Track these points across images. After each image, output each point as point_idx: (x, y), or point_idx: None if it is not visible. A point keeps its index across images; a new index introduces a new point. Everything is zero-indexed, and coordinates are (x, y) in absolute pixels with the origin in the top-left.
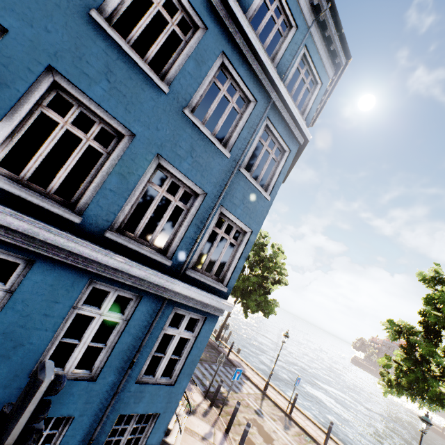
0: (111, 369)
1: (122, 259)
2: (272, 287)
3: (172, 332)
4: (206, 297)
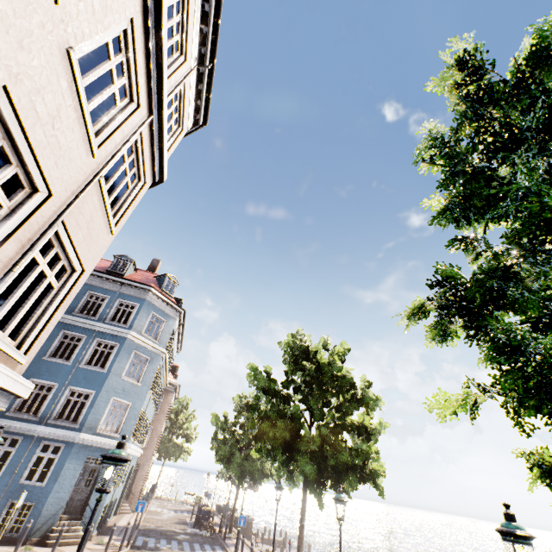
0: (7, 474)
1: (10, 420)
2: None
3: (43, 455)
4: (58, 431)
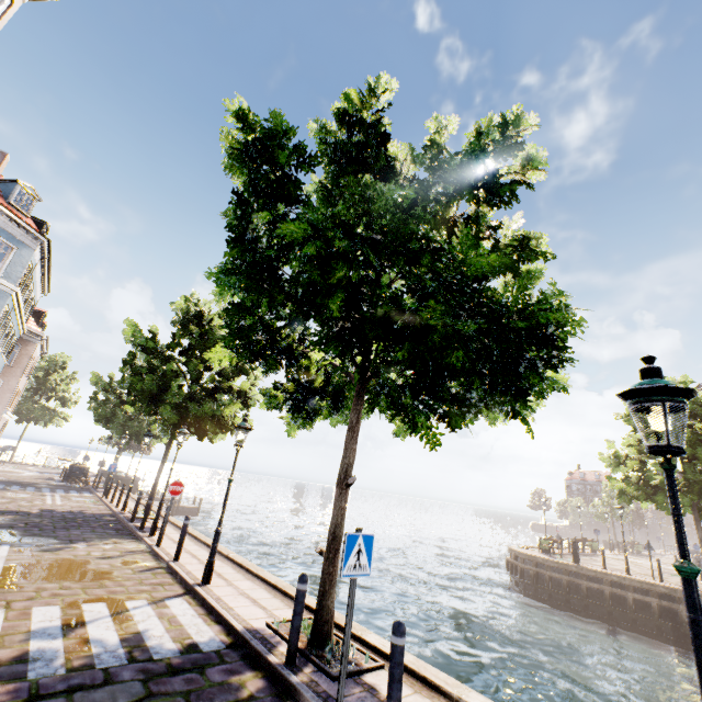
0: None
1: None
2: None
3: None
4: None
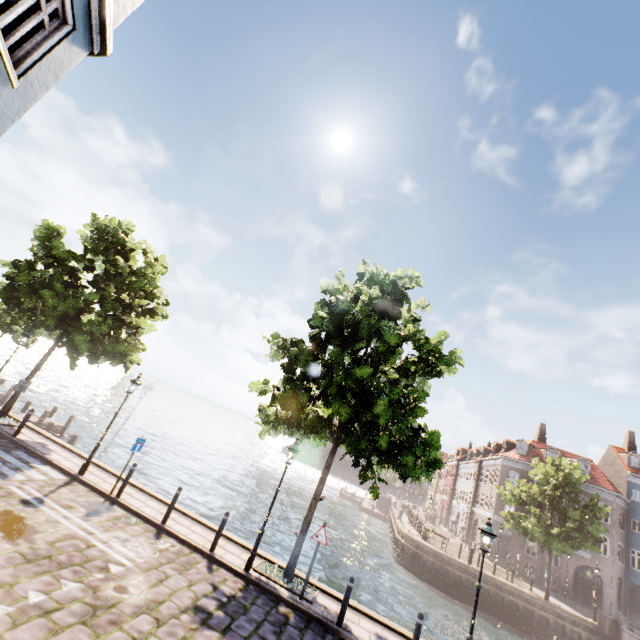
0: None
1: None
2: (142, 324)
3: None
4: None
